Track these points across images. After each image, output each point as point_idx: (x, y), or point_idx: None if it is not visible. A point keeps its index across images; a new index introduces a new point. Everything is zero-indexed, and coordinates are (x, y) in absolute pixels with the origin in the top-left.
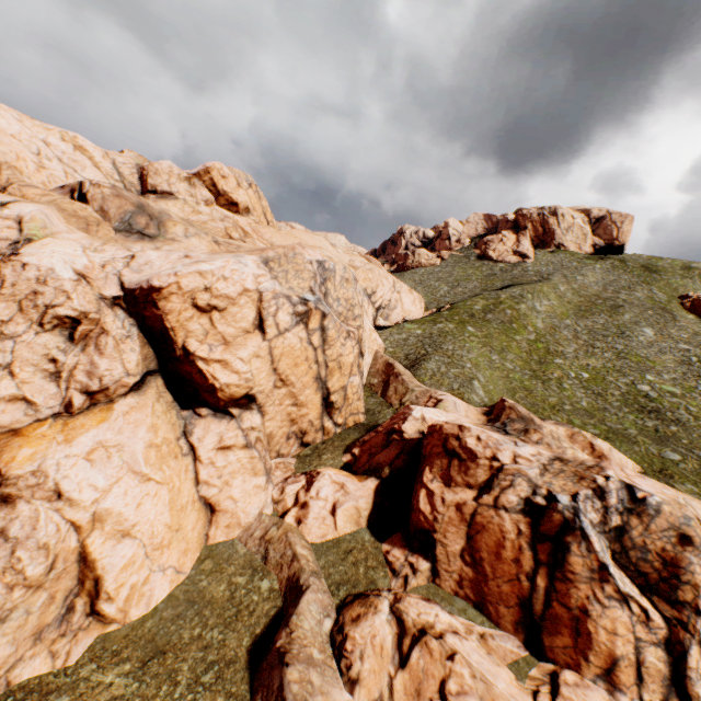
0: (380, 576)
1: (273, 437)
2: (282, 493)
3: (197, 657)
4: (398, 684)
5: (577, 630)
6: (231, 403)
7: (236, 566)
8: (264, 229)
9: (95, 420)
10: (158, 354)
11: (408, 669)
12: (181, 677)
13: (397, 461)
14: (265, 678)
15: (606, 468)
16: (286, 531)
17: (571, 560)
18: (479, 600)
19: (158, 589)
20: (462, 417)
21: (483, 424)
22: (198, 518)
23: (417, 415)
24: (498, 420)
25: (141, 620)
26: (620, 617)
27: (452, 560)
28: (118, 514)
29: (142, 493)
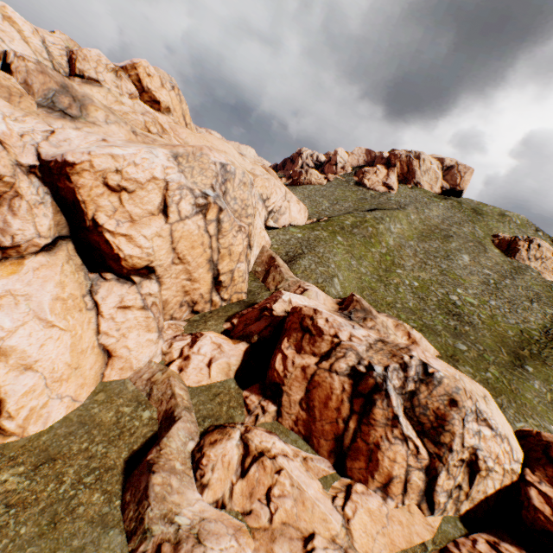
0: (238, 414)
1: (168, 303)
2: (170, 347)
3: (82, 464)
4: (237, 488)
5: (370, 458)
6: (133, 272)
7: (124, 399)
8: (181, 129)
9: (6, 271)
10: (70, 222)
11: (246, 479)
12: (67, 478)
13: (264, 331)
14: (135, 481)
15: (412, 350)
16: (169, 376)
17: (375, 411)
18: (307, 435)
19: (55, 412)
20: (321, 304)
21: (335, 311)
22: (97, 361)
23: (286, 299)
24: (347, 309)
25: (38, 435)
26: (400, 450)
27: (293, 406)
28: (22, 351)
29: (46, 336)
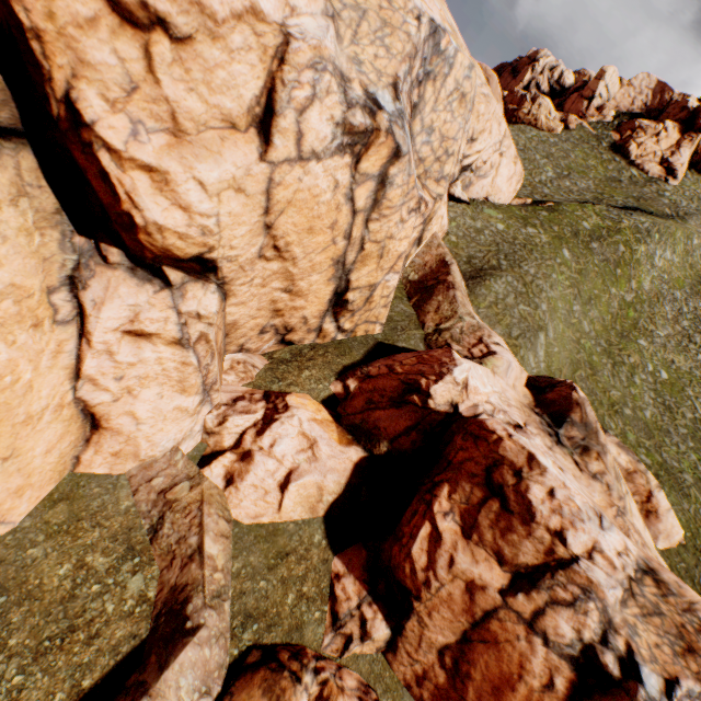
0: (313, 619)
1: (237, 328)
2: (219, 424)
3: None
4: None
5: None
6: (167, 261)
7: (102, 532)
8: None
9: None
10: (17, 92)
11: None
12: None
13: (403, 440)
14: None
15: None
16: (201, 500)
17: None
18: None
19: None
20: (509, 389)
21: (530, 408)
22: (65, 432)
23: (460, 378)
24: (551, 409)
25: None
26: None
27: (425, 648)
28: None
29: None
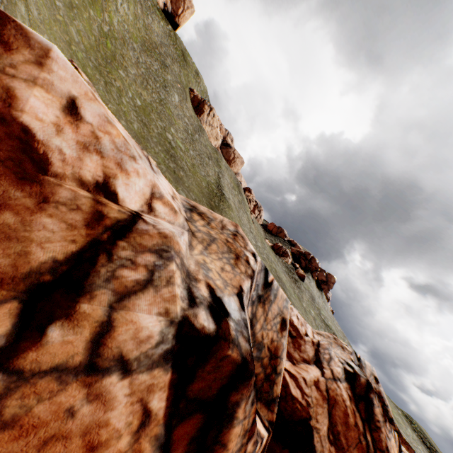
0: None
1: None
2: None
3: None
4: None
5: None
6: None
7: None
8: None
9: None
10: None
11: None
12: None
13: None
14: None
15: (246, 238)
16: None
17: (229, 436)
18: None
19: None
20: None
21: None
22: None
23: None
24: None
25: None
26: None
27: None
28: None
29: None
